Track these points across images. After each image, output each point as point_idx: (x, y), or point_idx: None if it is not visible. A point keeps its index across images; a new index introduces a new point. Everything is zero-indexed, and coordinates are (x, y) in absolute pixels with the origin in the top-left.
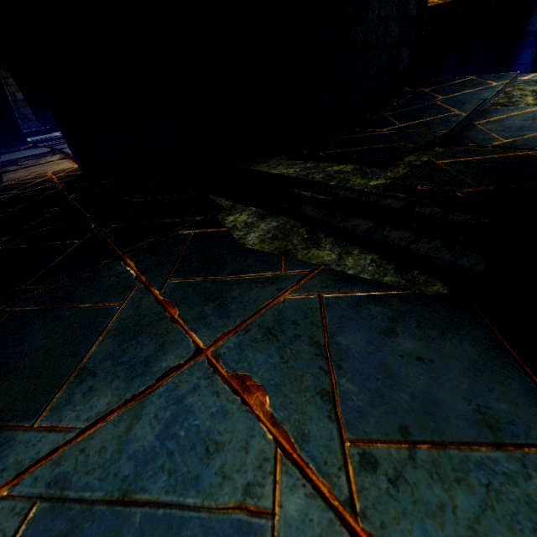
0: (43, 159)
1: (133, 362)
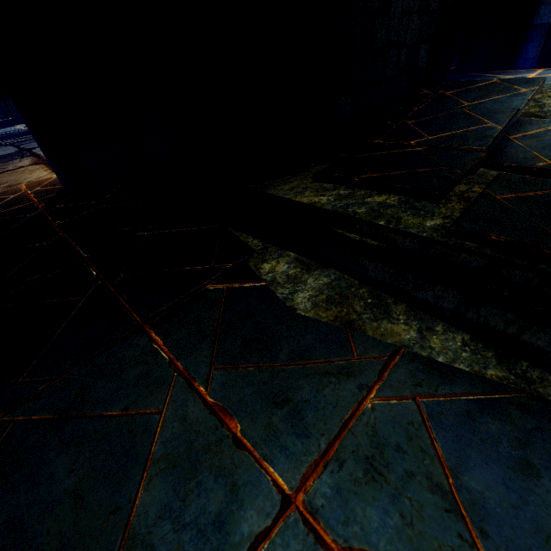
0: (10, 164)
1: (202, 523)
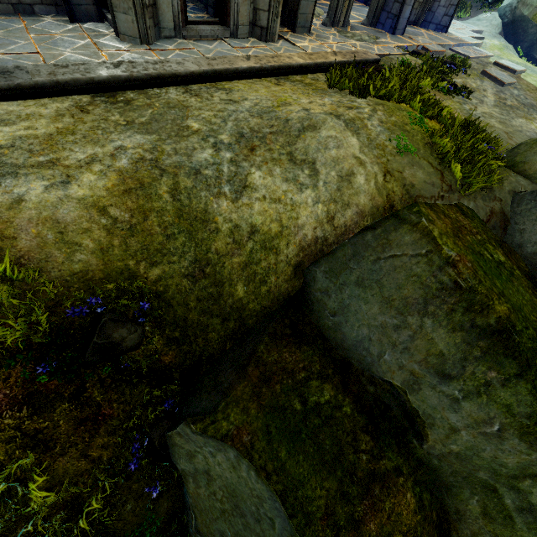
0: None
1: None
